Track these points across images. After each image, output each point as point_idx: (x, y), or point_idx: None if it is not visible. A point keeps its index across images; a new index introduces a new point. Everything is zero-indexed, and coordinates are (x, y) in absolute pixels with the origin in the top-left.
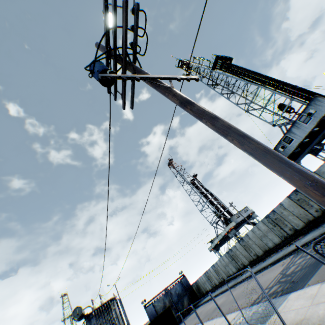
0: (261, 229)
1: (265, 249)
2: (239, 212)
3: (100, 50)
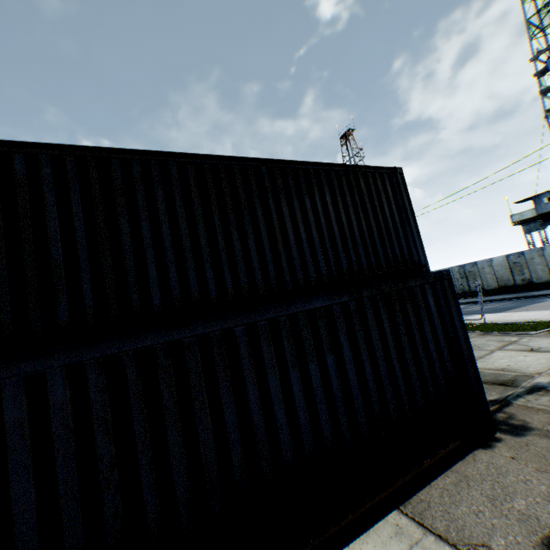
0: None
1: None
2: None
3: None
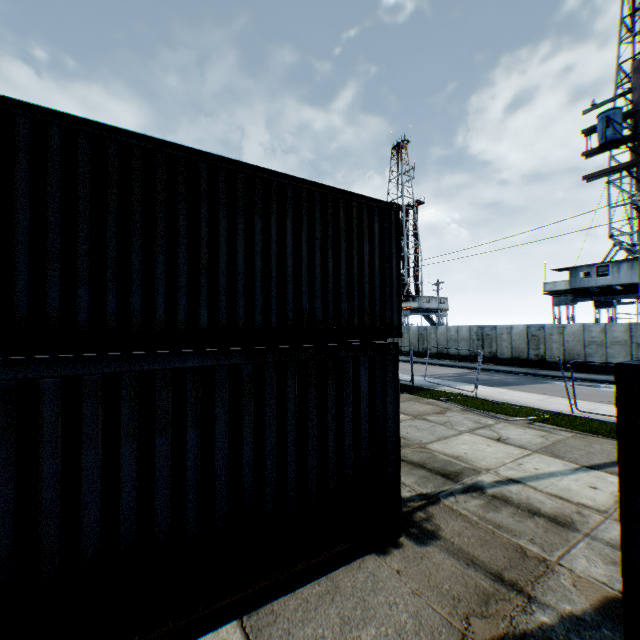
0: (460, 333)
1: (442, 352)
2: (434, 298)
3: (634, 82)
